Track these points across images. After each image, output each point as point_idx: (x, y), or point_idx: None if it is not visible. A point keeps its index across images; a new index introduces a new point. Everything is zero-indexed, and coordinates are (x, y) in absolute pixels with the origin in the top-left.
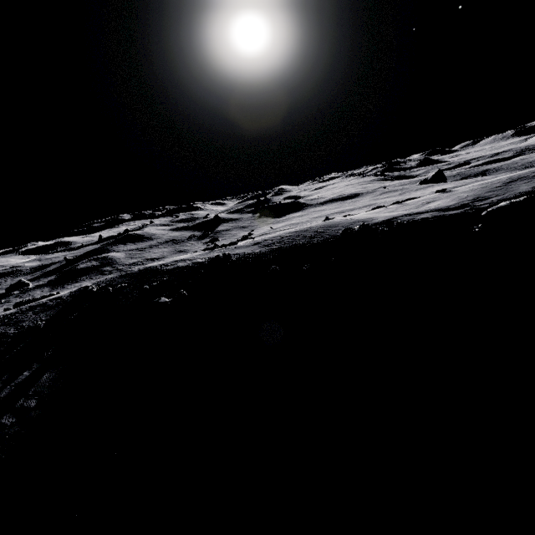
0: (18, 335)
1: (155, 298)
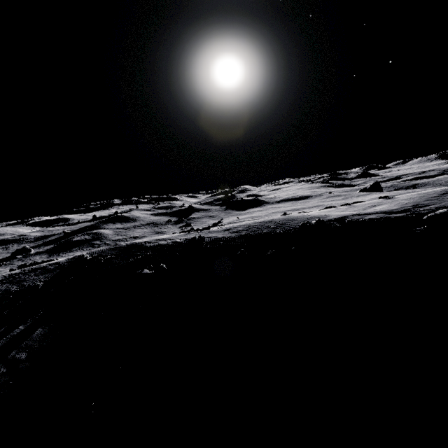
0: (19, 292)
1: (138, 269)
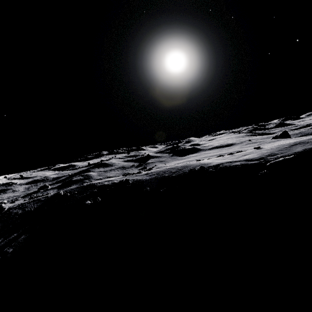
0: (21, 214)
1: (86, 200)
